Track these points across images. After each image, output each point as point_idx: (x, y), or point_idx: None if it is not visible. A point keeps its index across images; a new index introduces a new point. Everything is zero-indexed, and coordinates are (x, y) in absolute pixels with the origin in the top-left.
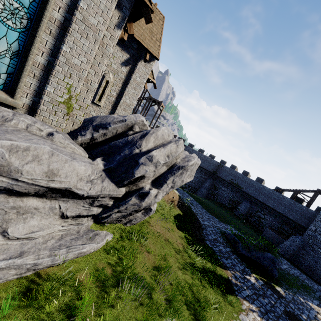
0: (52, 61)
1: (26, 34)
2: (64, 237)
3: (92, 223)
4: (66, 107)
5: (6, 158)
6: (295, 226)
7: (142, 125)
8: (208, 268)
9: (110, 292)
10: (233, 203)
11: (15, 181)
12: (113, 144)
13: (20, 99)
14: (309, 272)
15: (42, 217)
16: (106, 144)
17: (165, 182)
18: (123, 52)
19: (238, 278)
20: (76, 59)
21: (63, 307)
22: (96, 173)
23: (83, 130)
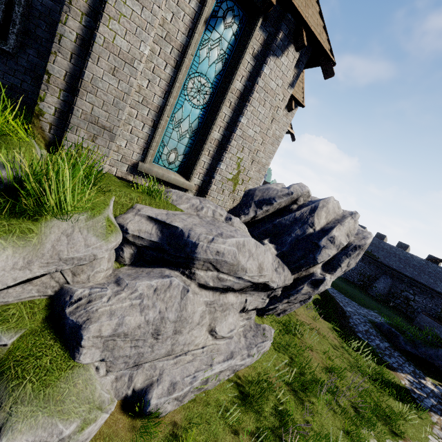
0: (226, 135)
1: (206, 110)
2: (246, 334)
3: (255, 316)
4: (233, 183)
5: (237, 257)
6: None
7: (307, 197)
8: (375, 369)
9: (302, 397)
10: (365, 279)
11: (238, 280)
12: (278, 223)
13: (192, 180)
14: None
15: (234, 313)
16: (265, 221)
17: (339, 265)
18: None
19: (413, 383)
20: (250, 130)
21: (273, 411)
22: (273, 260)
23: (245, 208)
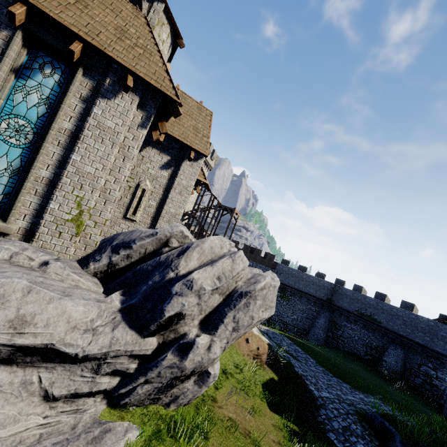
0: (60, 174)
1: (31, 149)
2: (44, 441)
3: (103, 408)
4: (75, 225)
5: None
6: None
7: (182, 237)
8: None
9: None
10: (373, 351)
11: None
12: (139, 269)
13: (15, 223)
14: None
15: (7, 401)
16: (131, 270)
17: (221, 321)
18: (162, 155)
19: None
20: (89, 167)
21: None
22: (105, 316)
23: (97, 254)
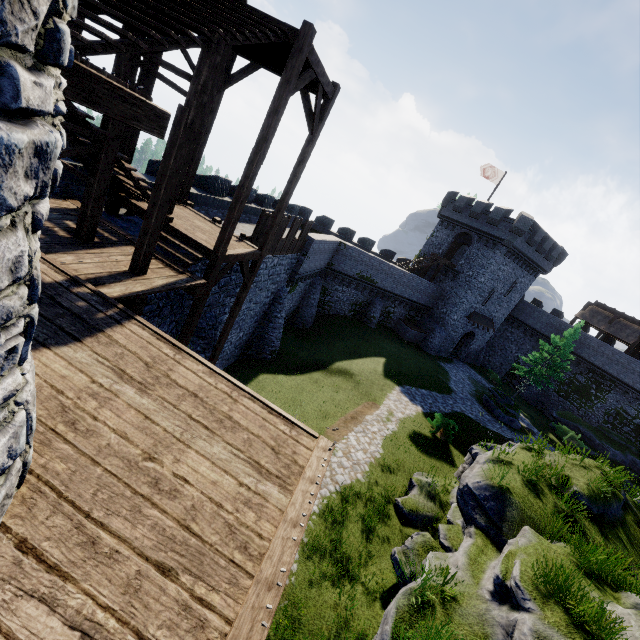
0: None
1: None
2: None
3: None
4: None
5: None
6: (420, 308)
7: None
8: None
9: None
10: (357, 307)
11: None
12: None
13: None
14: (444, 354)
15: None
16: None
17: None
18: None
19: None
20: None
21: None
22: None
23: None
